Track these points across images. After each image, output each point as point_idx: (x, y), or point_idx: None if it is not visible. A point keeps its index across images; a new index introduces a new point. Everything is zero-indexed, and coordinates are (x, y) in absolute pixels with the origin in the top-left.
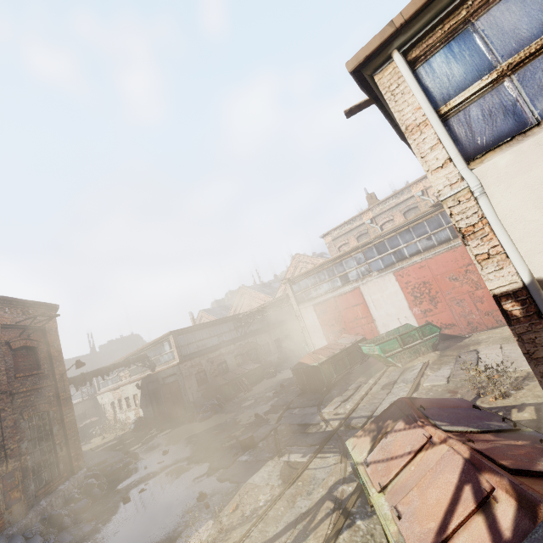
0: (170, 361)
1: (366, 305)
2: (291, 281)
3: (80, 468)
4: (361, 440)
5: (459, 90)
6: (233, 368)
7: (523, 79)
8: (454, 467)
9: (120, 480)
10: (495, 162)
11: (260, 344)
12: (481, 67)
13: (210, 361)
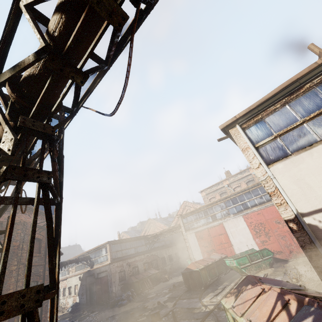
0: (104, 262)
1: (227, 235)
2: (182, 216)
3: None
4: (229, 298)
5: (261, 139)
6: (142, 272)
7: (283, 139)
8: (273, 296)
9: None
10: (277, 166)
11: (160, 256)
12: (268, 133)
13: (128, 265)
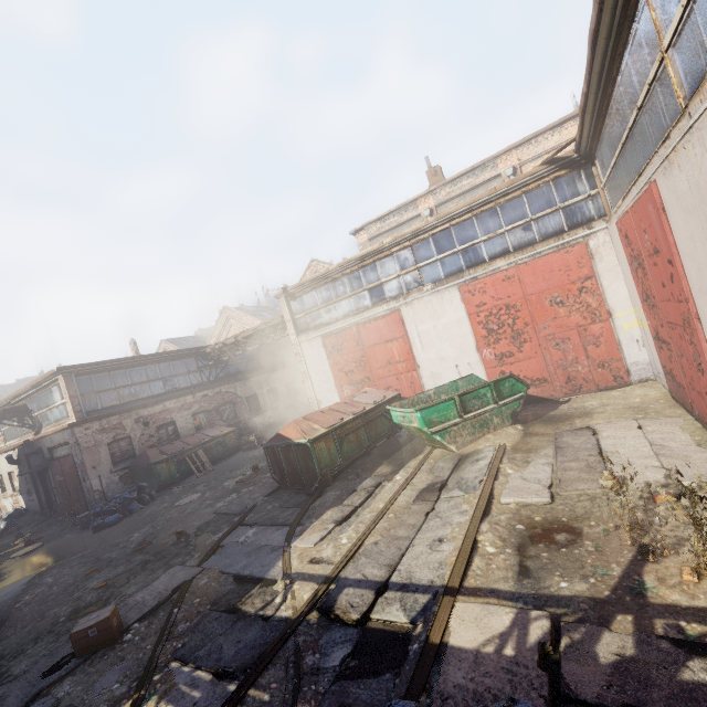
0: (62, 420)
1: (408, 341)
2: (289, 293)
3: None
4: None
5: None
6: (188, 433)
7: None
8: None
9: None
10: None
11: (242, 395)
12: None
13: (144, 422)
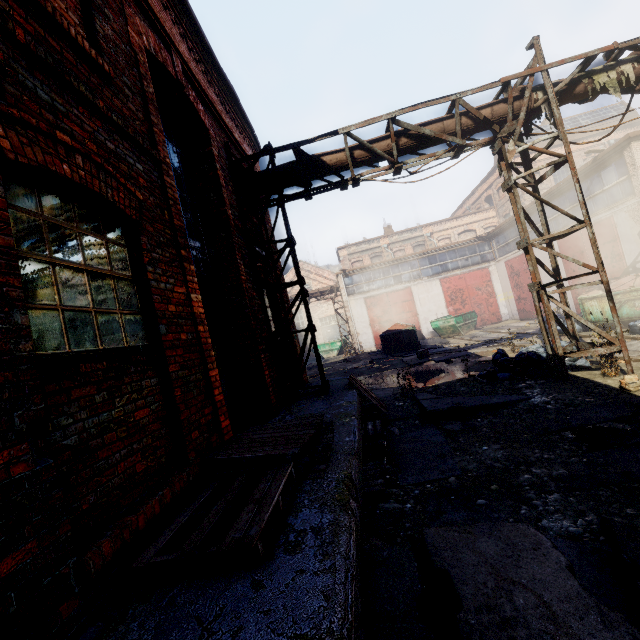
0: None
1: (414, 302)
2: (346, 273)
3: None
4: (589, 293)
5: None
6: None
7: None
8: None
9: None
10: None
11: None
12: None
13: None
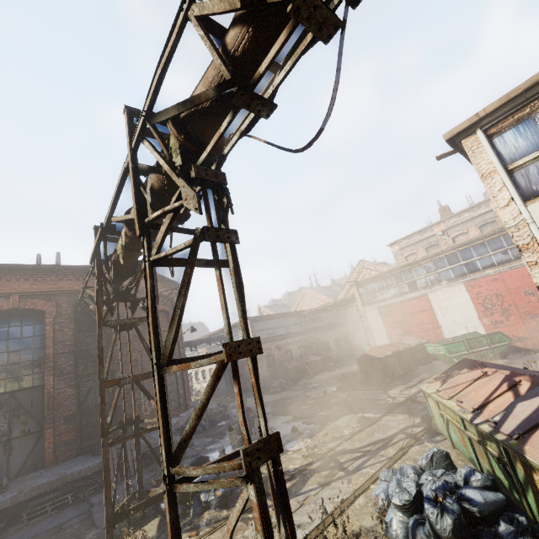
0: None
1: (433, 312)
2: (358, 283)
3: (190, 406)
4: (433, 383)
5: (522, 156)
6: (297, 357)
7: None
8: (499, 378)
9: (217, 421)
10: None
11: (321, 340)
12: (538, 143)
13: (278, 348)
